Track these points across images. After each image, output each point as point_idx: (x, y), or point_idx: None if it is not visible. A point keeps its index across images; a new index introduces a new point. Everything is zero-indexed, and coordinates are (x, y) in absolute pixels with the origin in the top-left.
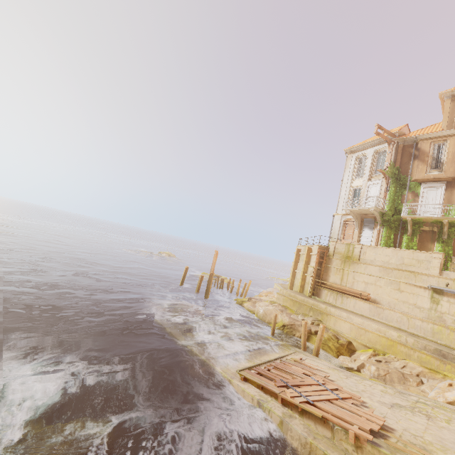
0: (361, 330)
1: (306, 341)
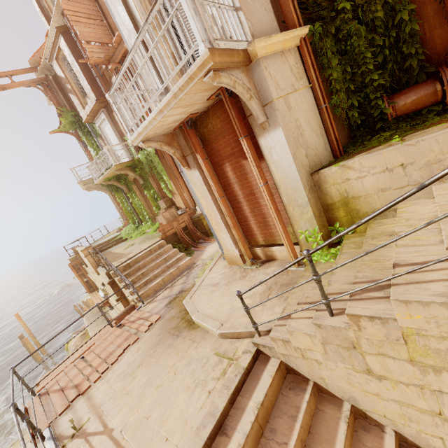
0: None
1: None
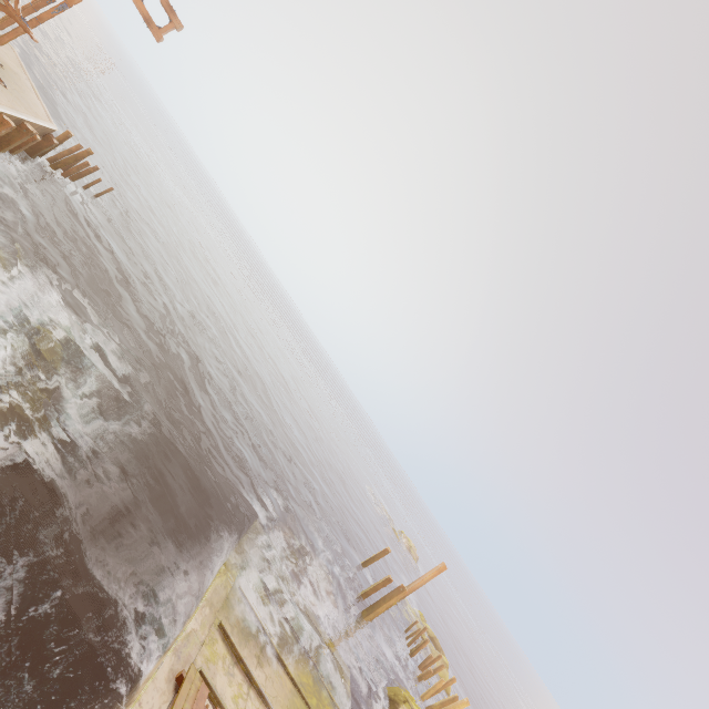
0: None
1: None
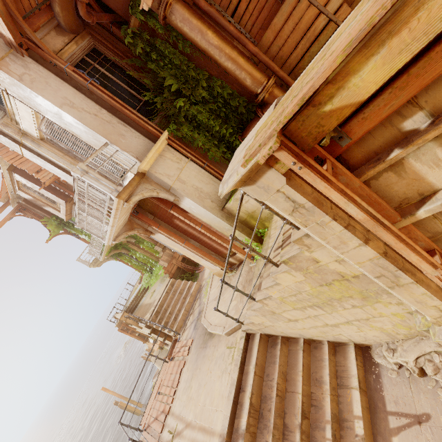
0: None
1: None
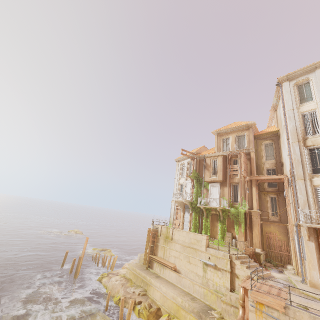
0: (165, 298)
1: (133, 311)
